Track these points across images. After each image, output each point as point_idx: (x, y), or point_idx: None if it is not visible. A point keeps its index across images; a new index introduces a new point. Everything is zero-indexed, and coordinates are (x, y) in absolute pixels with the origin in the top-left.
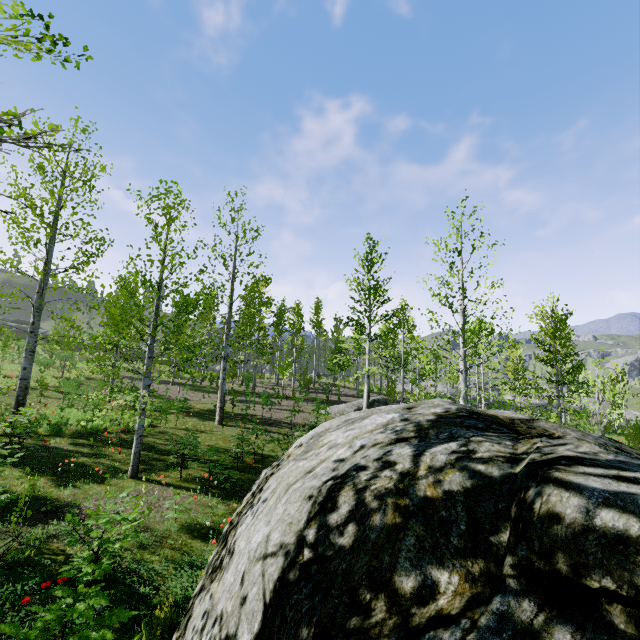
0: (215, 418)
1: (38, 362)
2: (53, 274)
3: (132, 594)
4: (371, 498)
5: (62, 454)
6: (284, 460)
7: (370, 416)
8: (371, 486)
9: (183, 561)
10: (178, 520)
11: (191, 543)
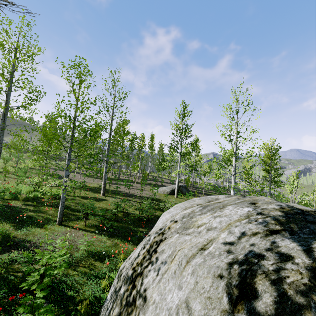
0: (100, 192)
1: (3, 158)
2: (10, 109)
3: (63, 295)
4: (293, 292)
5: (18, 210)
6: (166, 230)
7: (226, 207)
8: (285, 279)
9: (91, 274)
10: (86, 250)
11: (94, 263)
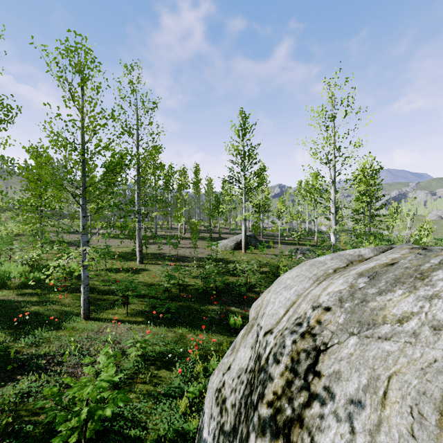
0: (135, 259)
1: None
2: None
3: (124, 439)
4: None
5: (13, 306)
6: (316, 328)
7: (431, 275)
8: None
9: (157, 393)
10: (140, 355)
11: (158, 374)
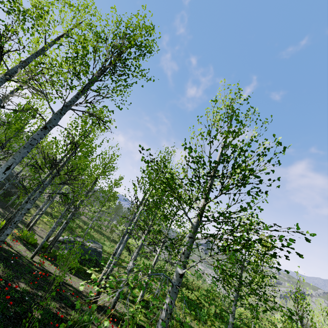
0: None
1: None
2: None
3: None
4: None
5: None
6: None
7: None
8: None
9: None
10: None
11: None
